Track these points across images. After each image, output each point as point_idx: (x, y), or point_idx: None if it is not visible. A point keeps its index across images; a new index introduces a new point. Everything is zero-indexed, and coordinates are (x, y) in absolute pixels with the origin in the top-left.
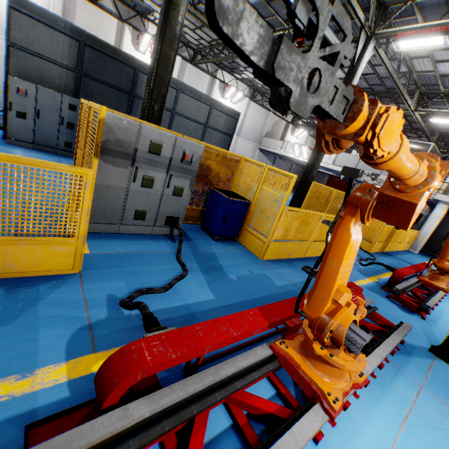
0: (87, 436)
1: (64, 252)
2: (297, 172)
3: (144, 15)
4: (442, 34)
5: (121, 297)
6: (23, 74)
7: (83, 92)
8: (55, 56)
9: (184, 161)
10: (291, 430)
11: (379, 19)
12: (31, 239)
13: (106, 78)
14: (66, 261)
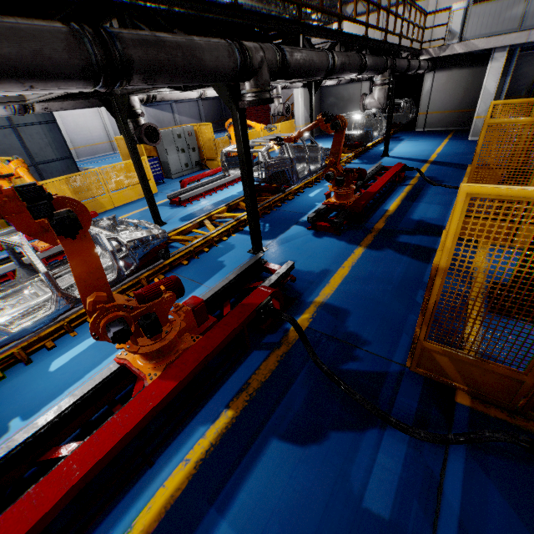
0: None
1: None
2: (209, 107)
3: None
4: None
5: None
6: None
7: None
8: None
9: None
10: None
11: None
12: None
13: None
14: None
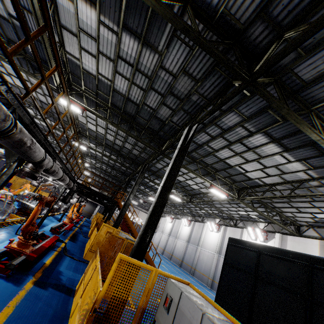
0: None
1: None
2: None
3: None
4: None
5: None
6: None
7: None
8: None
9: None
10: None
11: None
12: None
13: None
14: None
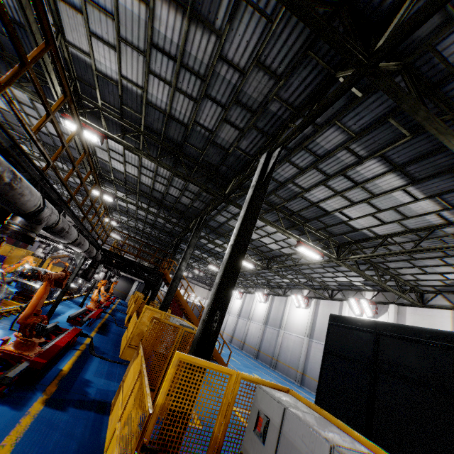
0: None
1: None
2: None
3: None
4: None
5: None
6: None
7: None
8: None
9: None
10: None
11: None
12: None
13: None
14: None
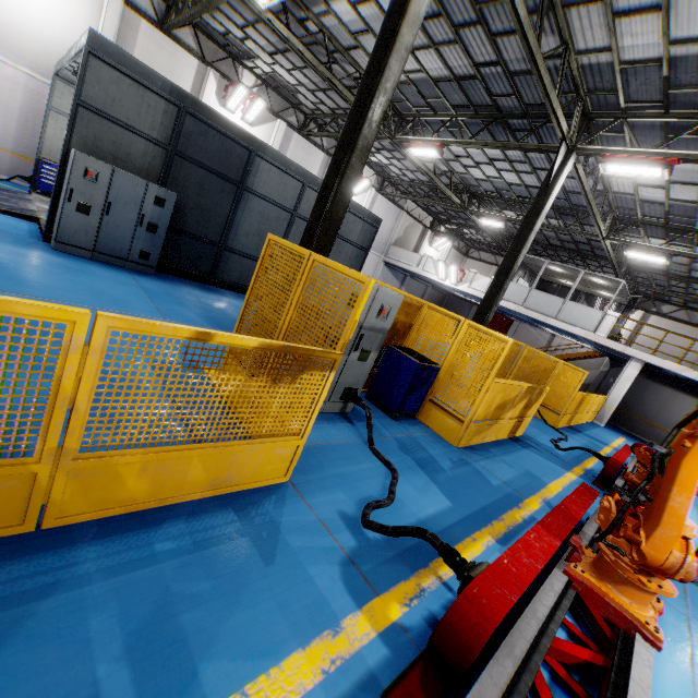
0: (487, 695)
1: (283, 456)
2: (433, 297)
3: (238, 57)
4: (661, 166)
5: (352, 515)
6: (90, 147)
7: (174, 178)
8: (142, 125)
9: (380, 316)
10: (632, 677)
11: (582, 130)
12: (261, 442)
13: (208, 161)
14: (281, 466)
